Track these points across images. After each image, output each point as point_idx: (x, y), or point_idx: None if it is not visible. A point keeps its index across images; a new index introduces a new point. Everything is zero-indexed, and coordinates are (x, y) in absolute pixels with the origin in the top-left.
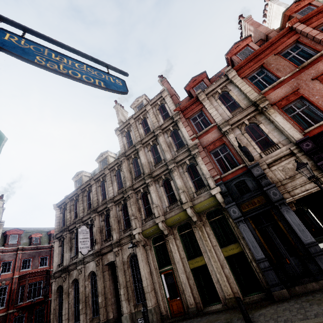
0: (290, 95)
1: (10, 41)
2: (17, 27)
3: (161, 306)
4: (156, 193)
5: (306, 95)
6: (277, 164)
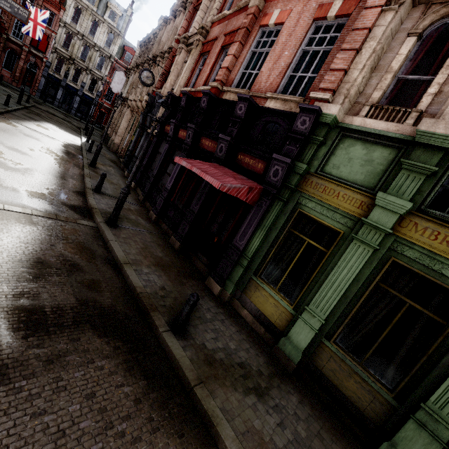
0: (211, 42)
1: None
2: None
3: (119, 146)
4: None
5: (210, 52)
6: None
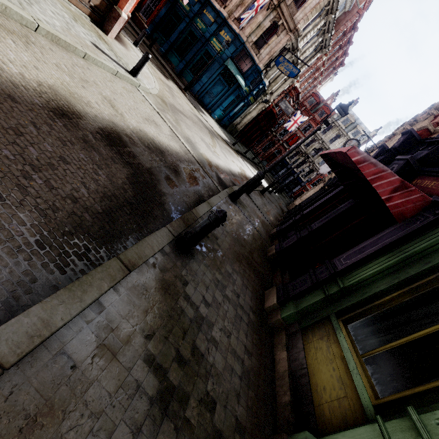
0: None
1: (279, 60)
2: (289, 51)
3: None
4: None
5: None
6: None
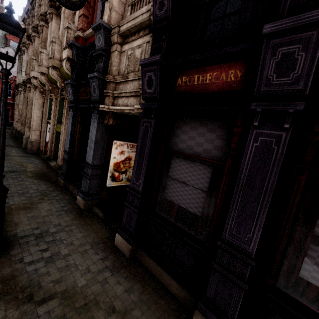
0: None
1: None
2: None
3: (40, 143)
4: (52, 35)
5: None
6: (131, 42)
